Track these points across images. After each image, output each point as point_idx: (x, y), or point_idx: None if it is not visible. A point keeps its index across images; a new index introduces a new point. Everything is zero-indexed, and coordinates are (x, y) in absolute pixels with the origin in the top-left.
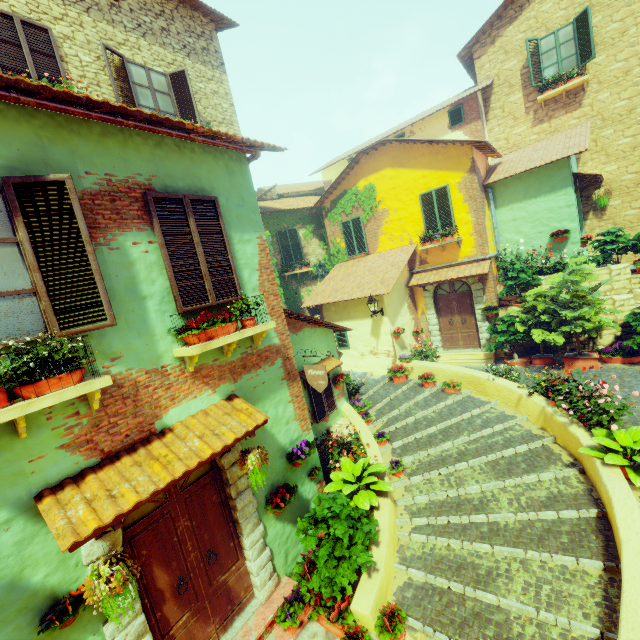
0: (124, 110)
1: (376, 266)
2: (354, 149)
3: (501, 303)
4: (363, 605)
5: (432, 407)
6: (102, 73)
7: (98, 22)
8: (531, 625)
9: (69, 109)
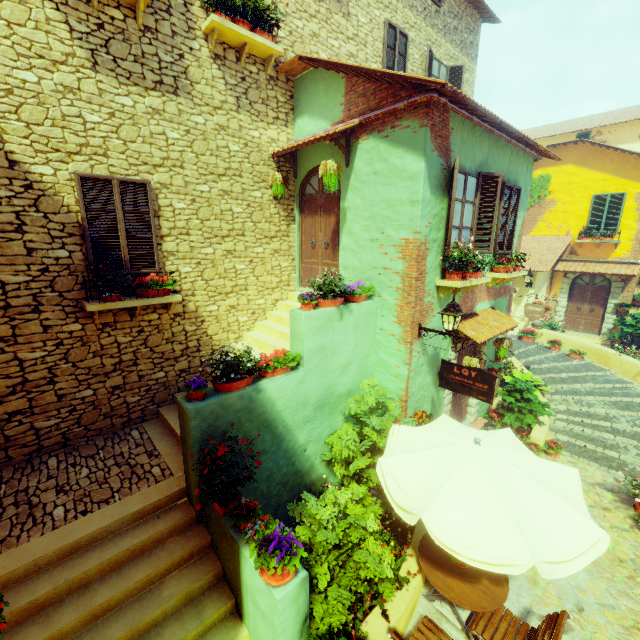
0: (527, 140)
1: (531, 247)
2: (528, 133)
3: (633, 303)
4: (539, 435)
5: (561, 362)
6: (420, 67)
7: (427, 26)
8: (639, 467)
9: (502, 135)
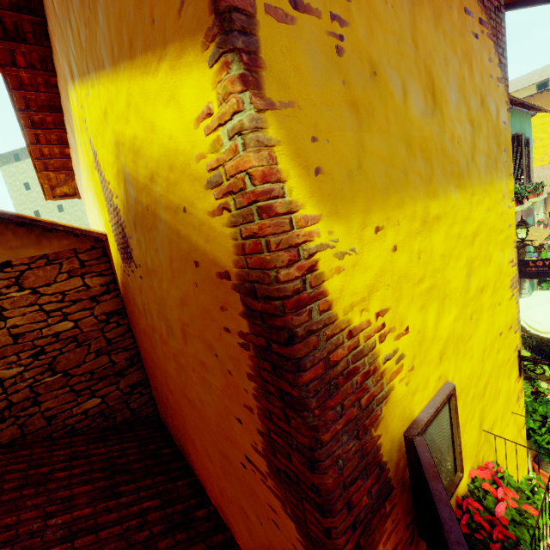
0: (535, 106)
1: None
2: None
3: None
4: None
5: None
6: None
7: None
8: None
9: (516, 108)
